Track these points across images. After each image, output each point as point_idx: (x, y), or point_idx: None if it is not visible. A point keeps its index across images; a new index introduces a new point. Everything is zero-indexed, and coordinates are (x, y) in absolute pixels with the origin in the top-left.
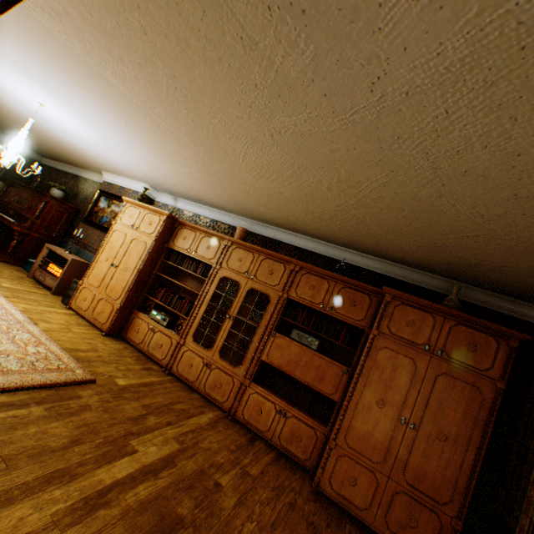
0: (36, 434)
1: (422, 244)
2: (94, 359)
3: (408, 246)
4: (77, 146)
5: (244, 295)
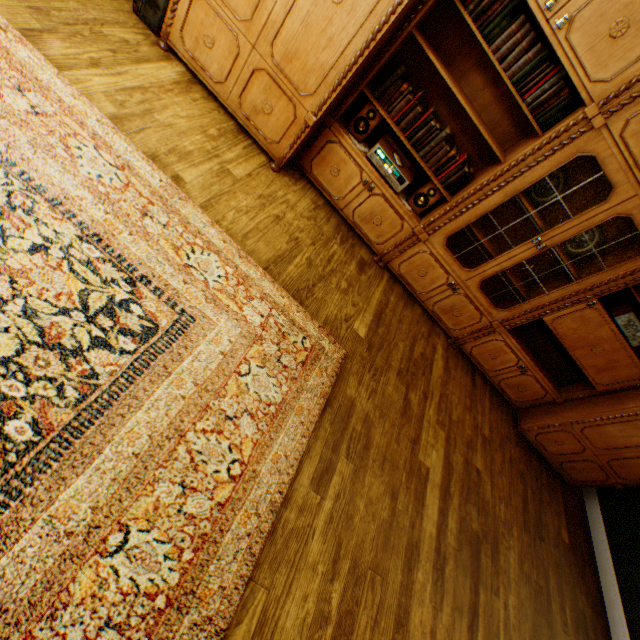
0: (367, 511)
1: None
2: (310, 279)
3: None
4: None
5: (597, 221)
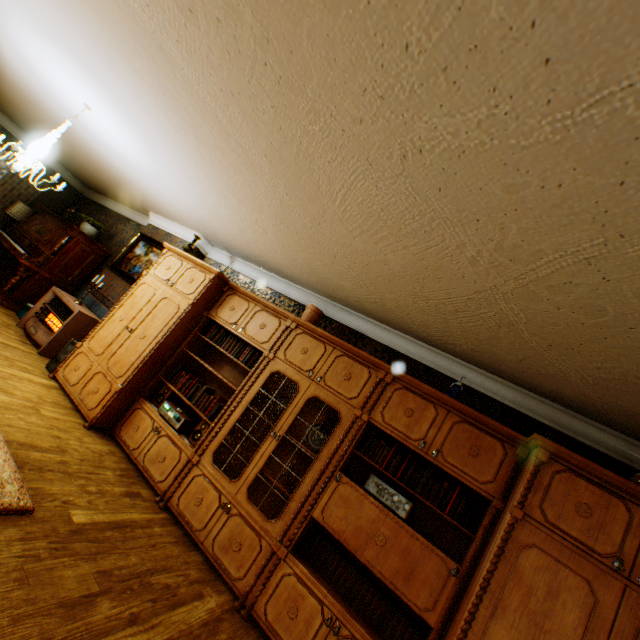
0: None
1: (609, 376)
2: (52, 466)
3: (578, 374)
4: (124, 173)
5: (301, 405)
